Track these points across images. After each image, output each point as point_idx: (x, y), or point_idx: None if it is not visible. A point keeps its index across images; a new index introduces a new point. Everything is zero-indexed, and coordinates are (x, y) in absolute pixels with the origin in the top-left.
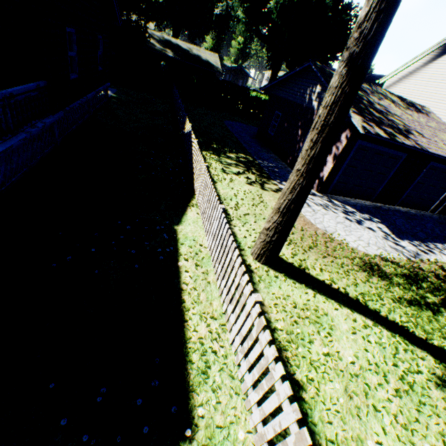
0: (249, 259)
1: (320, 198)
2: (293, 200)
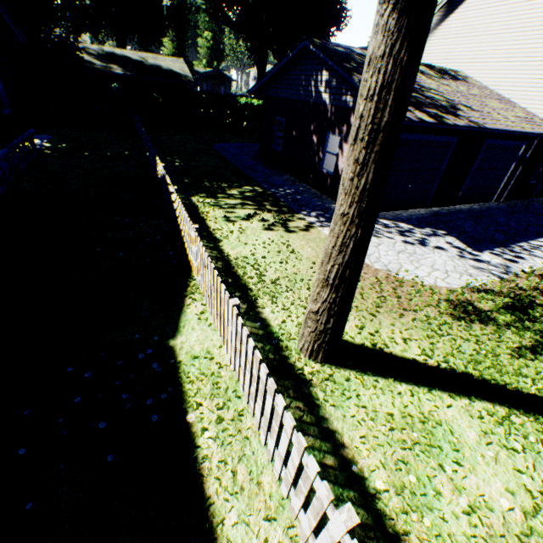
0: (298, 361)
1: None
2: (347, 263)
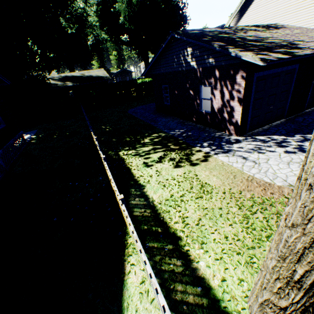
0: None
1: (247, 142)
2: None
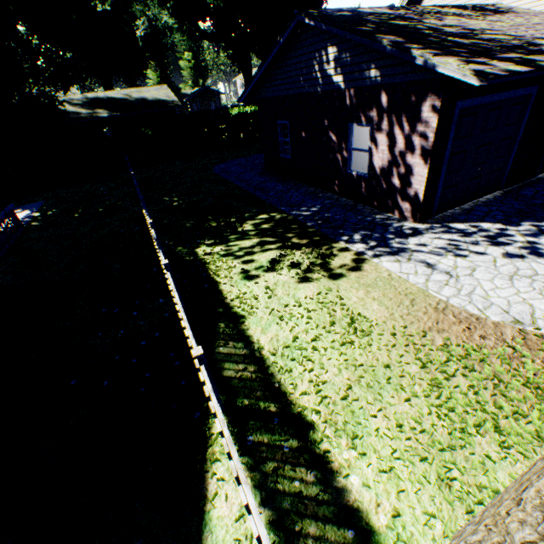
0: None
1: (433, 234)
2: None
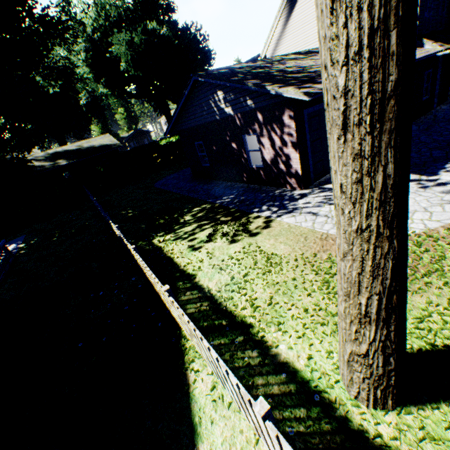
0: (364, 420)
1: (314, 194)
2: (390, 287)
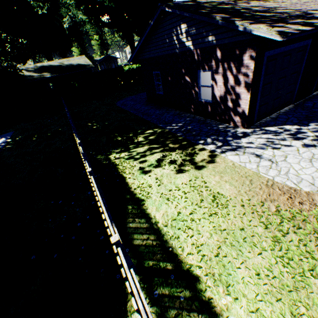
0: None
1: (256, 135)
2: None
